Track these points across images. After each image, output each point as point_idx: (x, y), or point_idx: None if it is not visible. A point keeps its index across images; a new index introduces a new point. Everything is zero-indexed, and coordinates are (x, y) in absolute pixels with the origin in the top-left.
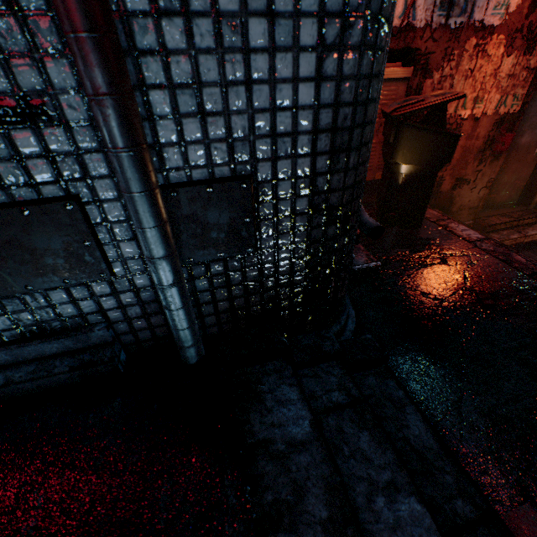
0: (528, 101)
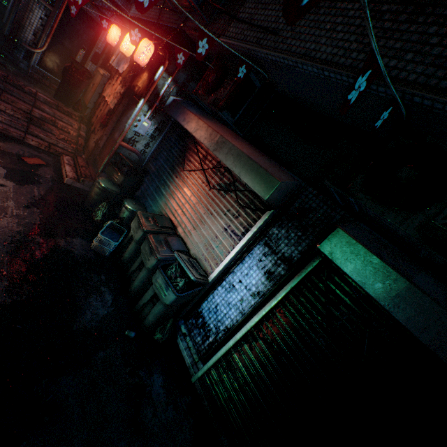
0: (117, 108)
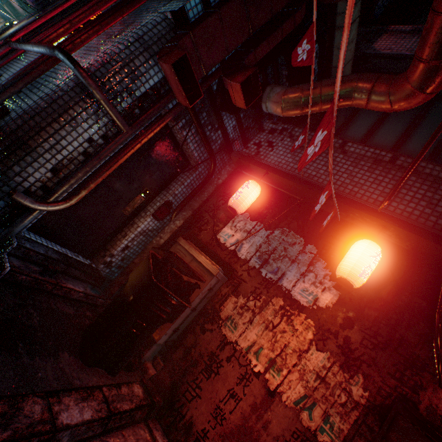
0: None
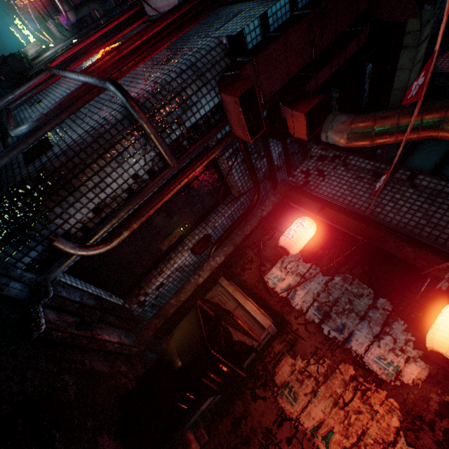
0: None
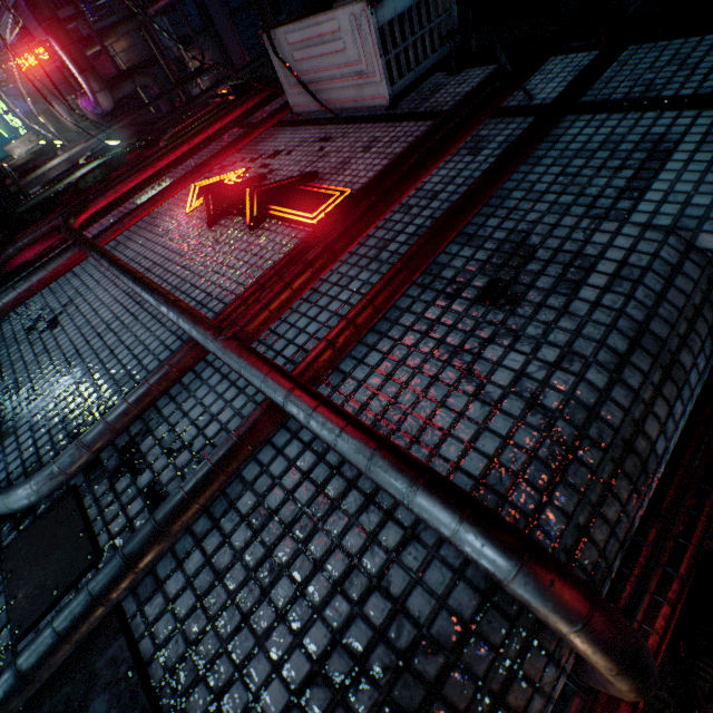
0: None
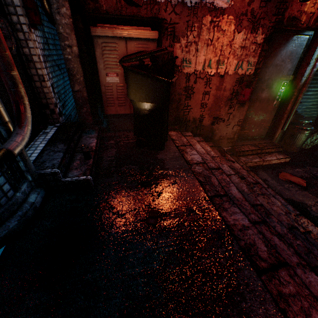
0: (260, 67)
